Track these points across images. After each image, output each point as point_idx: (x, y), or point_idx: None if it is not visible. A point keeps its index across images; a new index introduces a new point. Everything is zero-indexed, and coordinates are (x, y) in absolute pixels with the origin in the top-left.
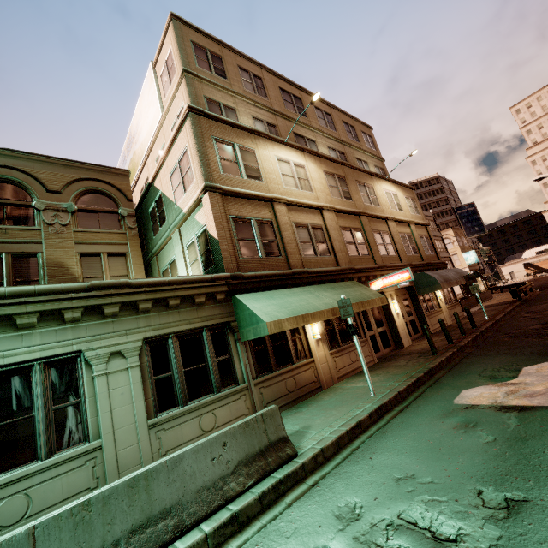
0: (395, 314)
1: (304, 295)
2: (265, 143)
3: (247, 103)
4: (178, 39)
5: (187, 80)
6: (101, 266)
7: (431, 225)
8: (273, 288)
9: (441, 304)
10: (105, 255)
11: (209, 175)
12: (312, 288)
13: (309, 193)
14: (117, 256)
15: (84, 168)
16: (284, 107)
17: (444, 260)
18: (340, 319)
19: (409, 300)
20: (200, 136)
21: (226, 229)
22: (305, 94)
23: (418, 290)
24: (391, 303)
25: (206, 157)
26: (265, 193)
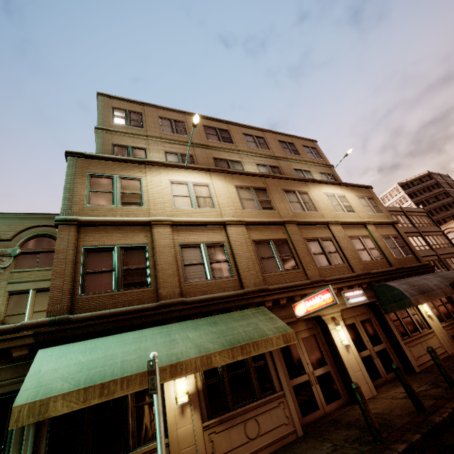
0: (341, 347)
1: (150, 341)
2: (158, 170)
3: (162, 142)
4: (99, 108)
5: (97, 135)
6: (27, 303)
7: (425, 220)
8: (118, 330)
9: (430, 322)
10: (34, 291)
11: (68, 208)
12: (179, 326)
13: (209, 210)
14: (46, 291)
15: (38, 218)
16: (206, 139)
17: (452, 256)
18: (236, 365)
19: (374, 320)
20: (72, 175)
21: (69, 262)
22: (233, 126)
23: (383, 307)
24: (334, 330)
25: (72, 193)
26: (140, 218)
